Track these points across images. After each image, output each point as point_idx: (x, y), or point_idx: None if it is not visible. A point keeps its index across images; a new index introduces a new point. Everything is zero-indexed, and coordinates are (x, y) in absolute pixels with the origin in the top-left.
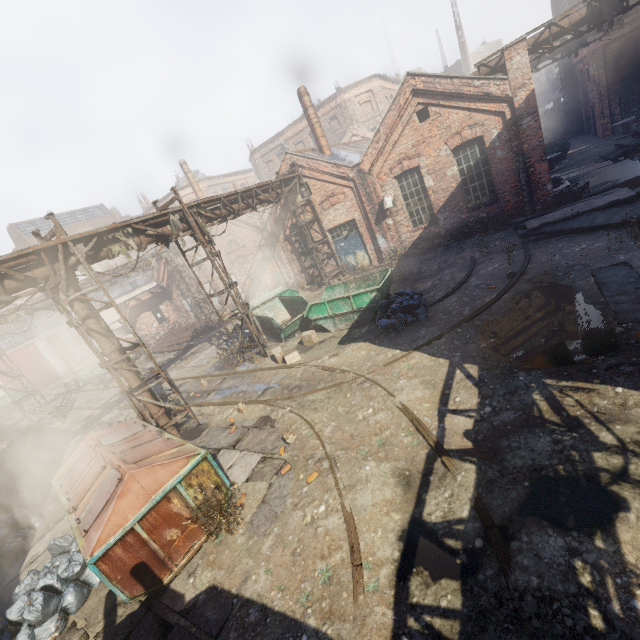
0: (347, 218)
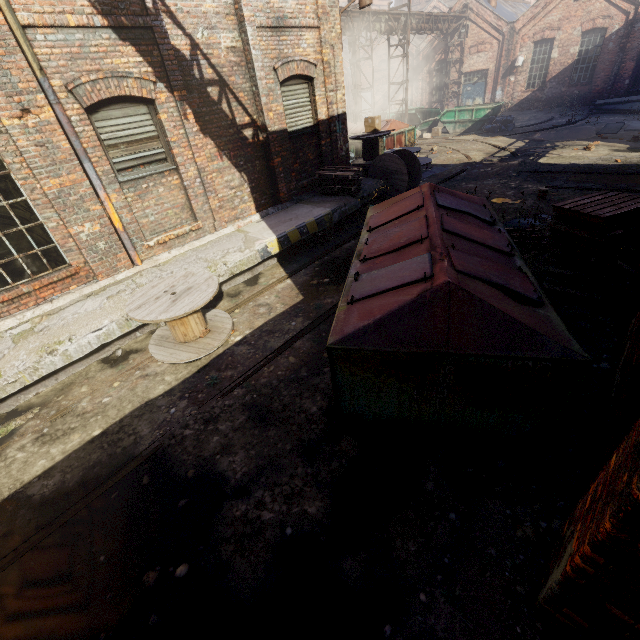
0: (483, 67)
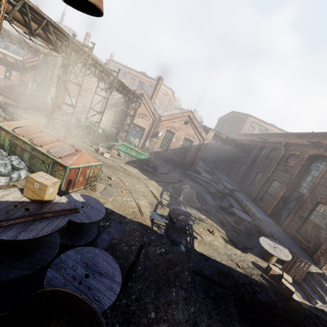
0: (143, 126)
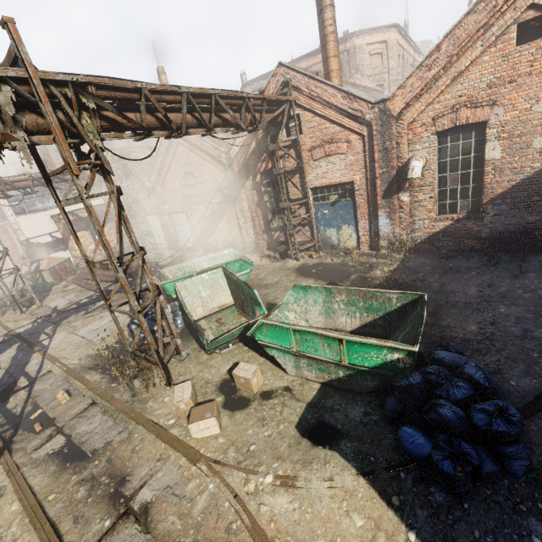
0: (343, 178)
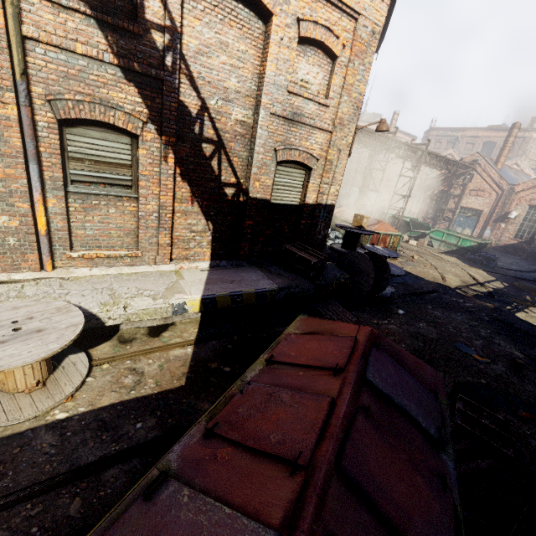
0: (479, 207)
